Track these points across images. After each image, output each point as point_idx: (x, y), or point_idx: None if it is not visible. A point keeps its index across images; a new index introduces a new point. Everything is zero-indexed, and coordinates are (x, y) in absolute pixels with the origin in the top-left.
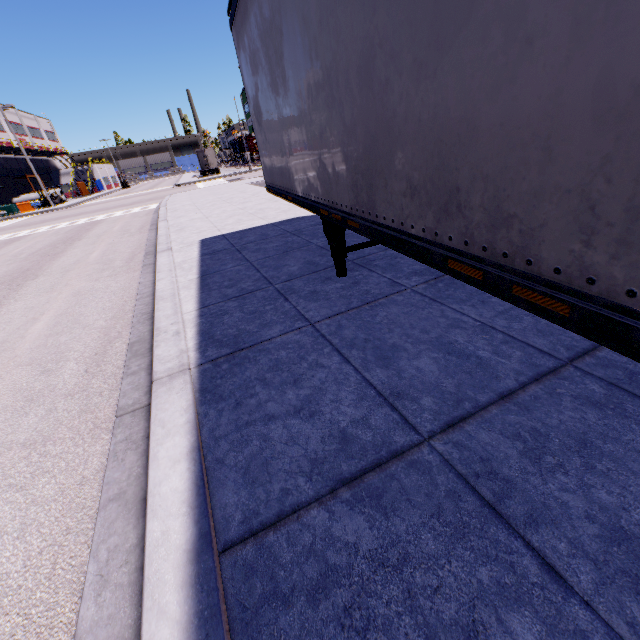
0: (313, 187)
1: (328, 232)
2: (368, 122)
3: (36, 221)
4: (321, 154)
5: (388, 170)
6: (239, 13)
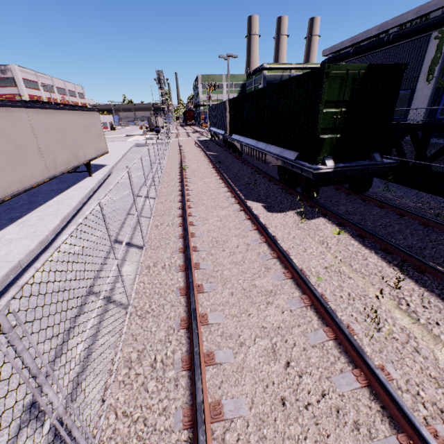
0: None
1: None
2: None
3: None
4: None
5: None
6: None
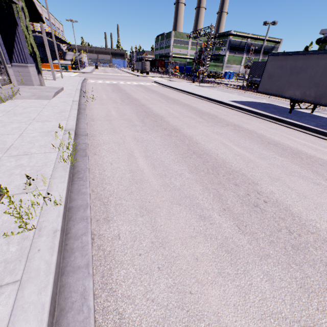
0: (296, 96)
1: (292, 104)
2: (325, 91)
3: (93, 77)
4: (305, 91)
5: (326, 97)
6: (280, 57)
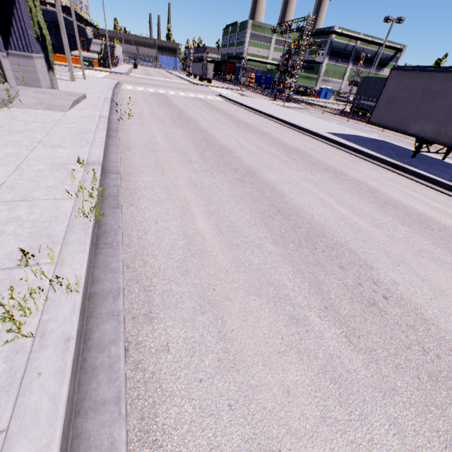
0: (425, 133)
1: (417, 145)
2: None
3: (130, 81)
4: (440, 128)
5: None
6: (409, 74)
